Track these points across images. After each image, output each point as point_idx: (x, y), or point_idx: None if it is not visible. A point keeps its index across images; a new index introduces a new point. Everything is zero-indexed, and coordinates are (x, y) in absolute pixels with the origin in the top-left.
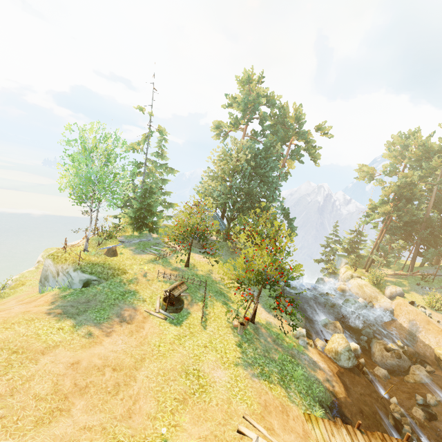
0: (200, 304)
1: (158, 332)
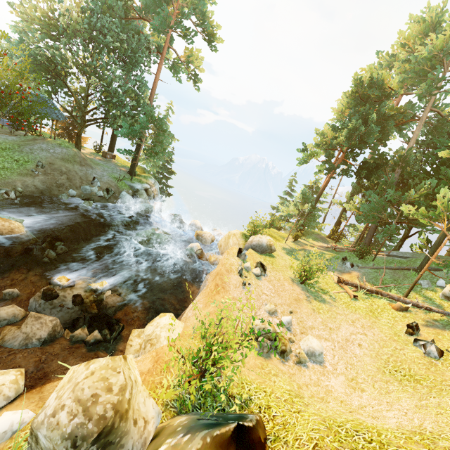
0: None
1: None
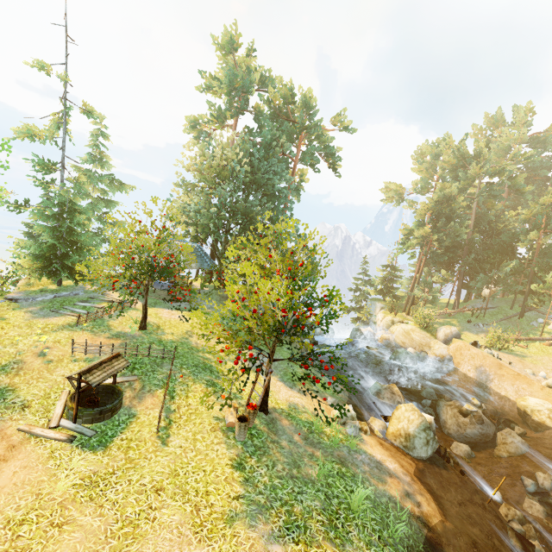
0: (160, 394)
1: (37, 479)
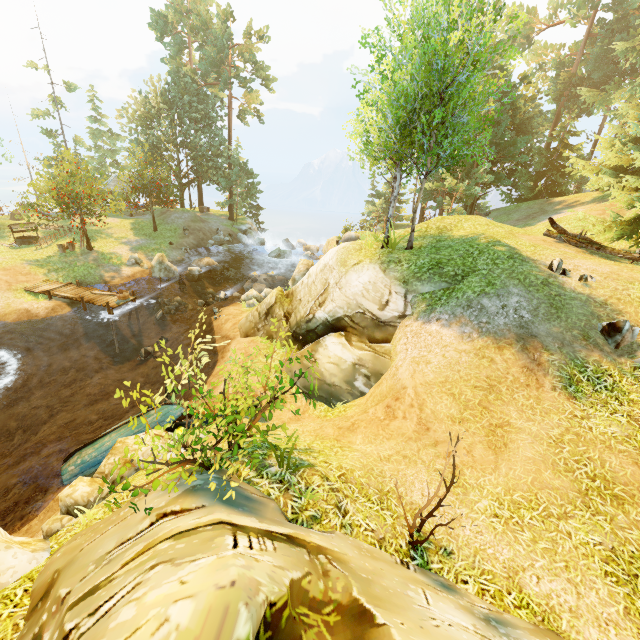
0: (53, 241)
1: None
